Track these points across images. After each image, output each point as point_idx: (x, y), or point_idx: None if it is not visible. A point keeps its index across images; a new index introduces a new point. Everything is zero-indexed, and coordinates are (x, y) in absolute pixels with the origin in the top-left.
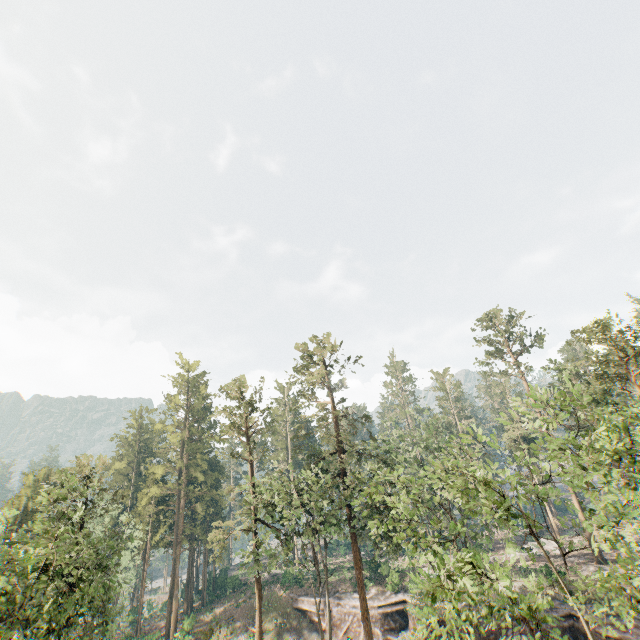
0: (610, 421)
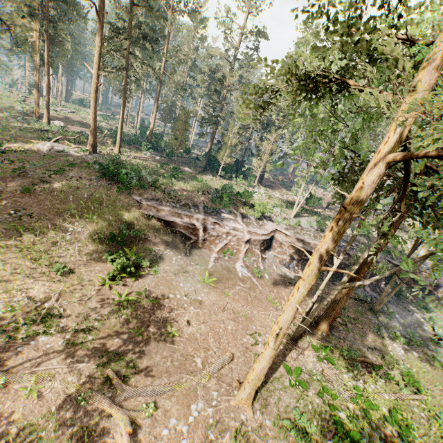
0: None
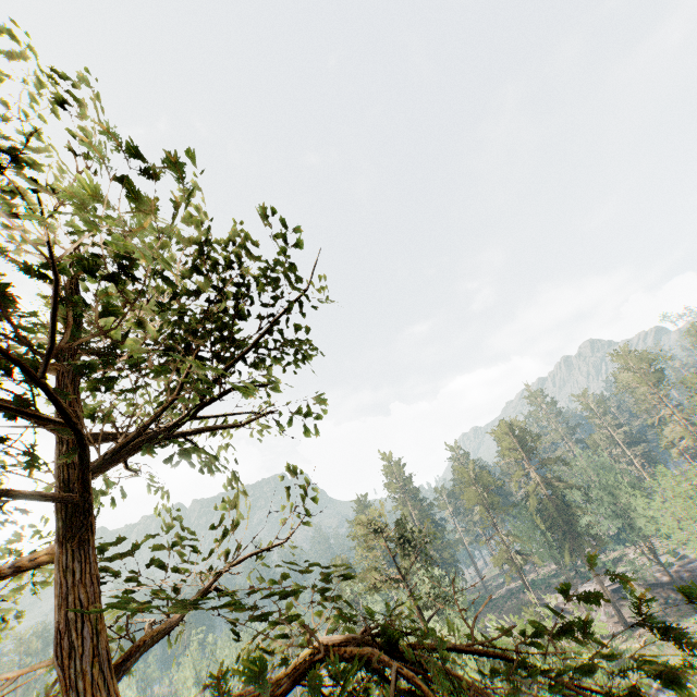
0: (694, 476)
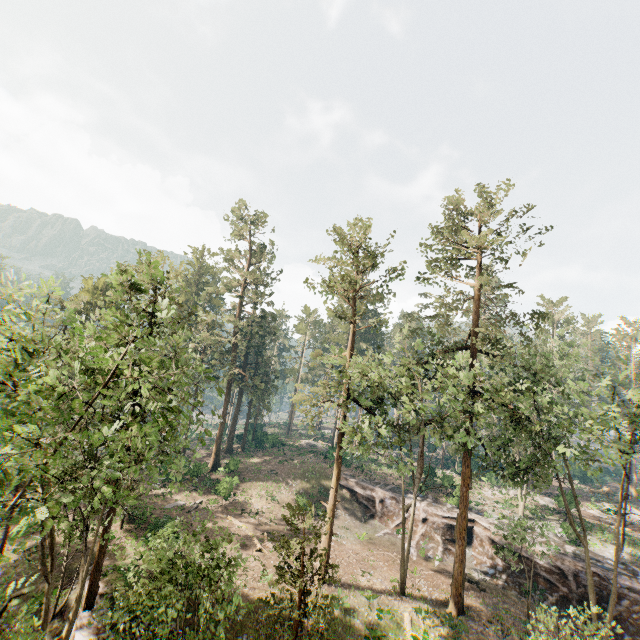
0: None
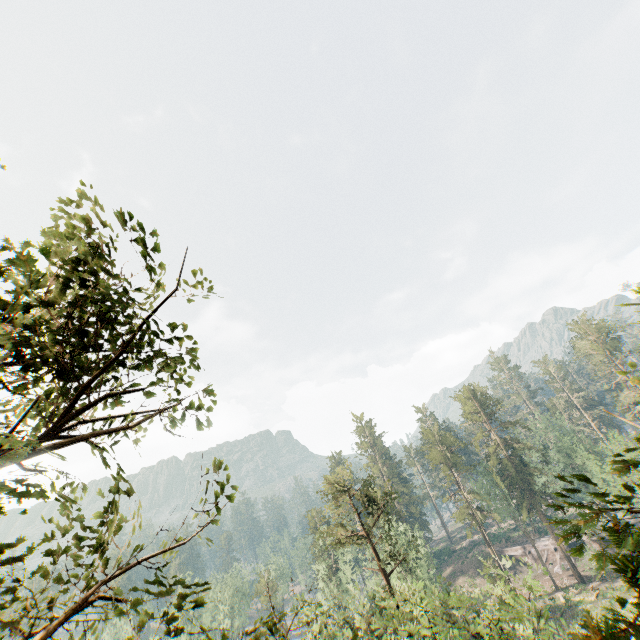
0: None
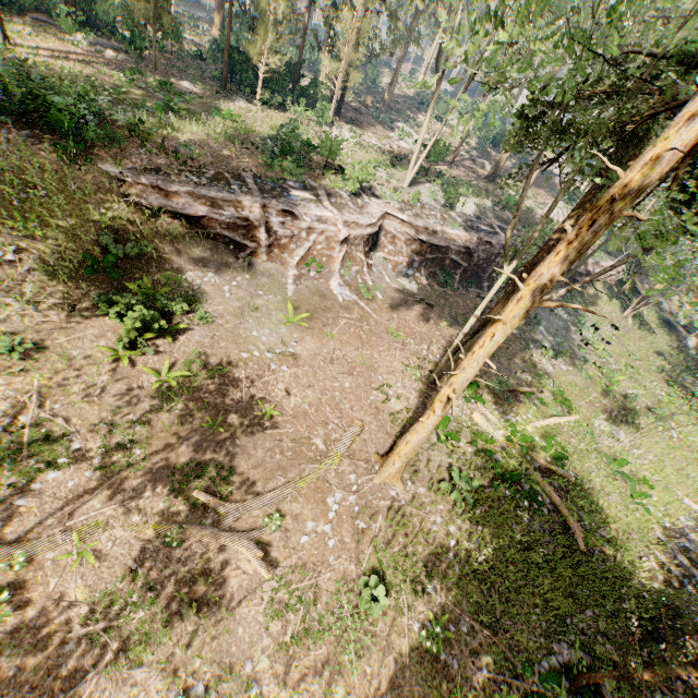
0: None
